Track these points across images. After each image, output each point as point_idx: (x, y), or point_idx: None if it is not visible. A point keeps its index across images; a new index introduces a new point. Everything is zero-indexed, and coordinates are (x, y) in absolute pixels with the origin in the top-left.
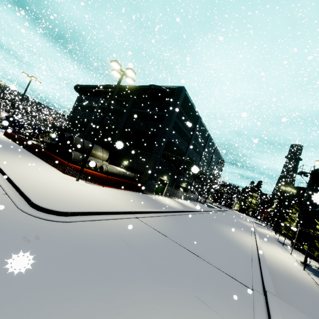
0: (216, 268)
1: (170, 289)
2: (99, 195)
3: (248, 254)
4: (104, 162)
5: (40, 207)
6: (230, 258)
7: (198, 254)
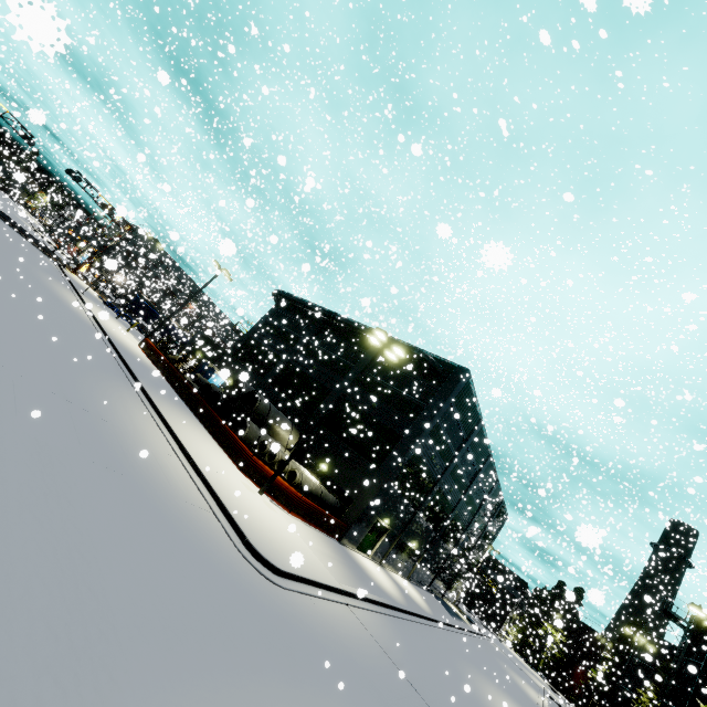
0: None
1: None
2: (295, 537)
3: None
4: (287, 453)
5: (258, 552)
6: None
7: None
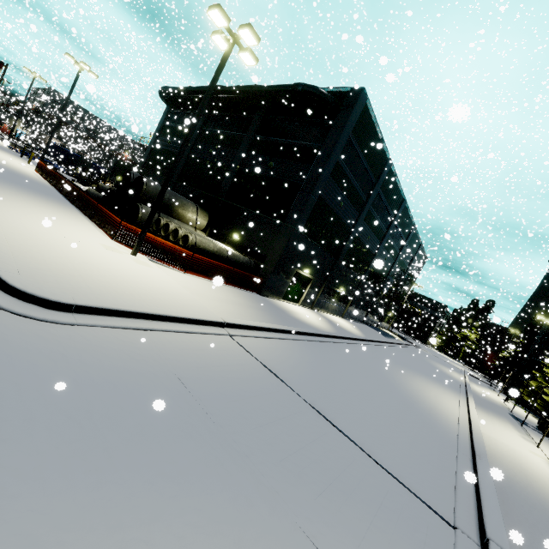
0: (376, 464)
1: (245, 512)
2: (167, 284)
3: (450, 438)
4: (199, 232)
5: (9, 285)
6: (411, 442)
7: (342, 426)
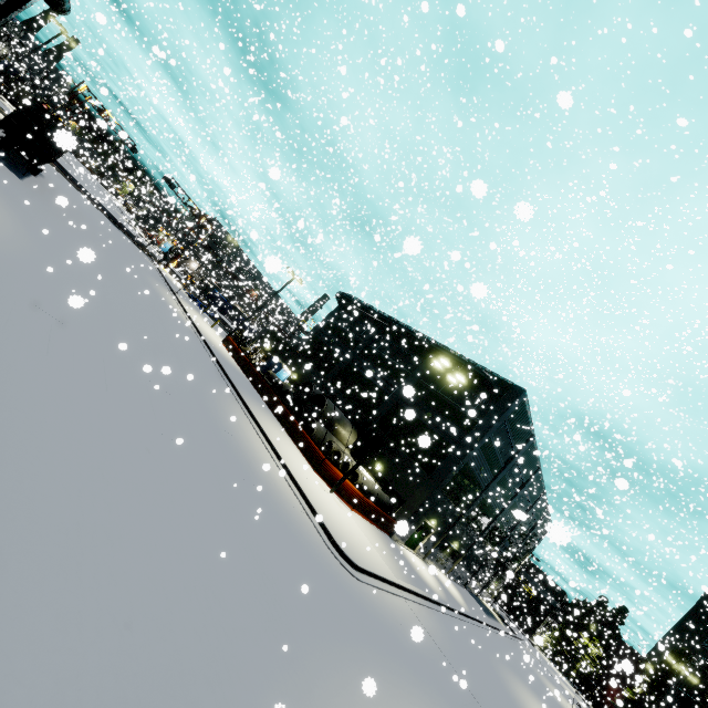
0: None
1: None
2: (361, 535)
3: None
4: (346, 450)
5: (342, 550)
6: None
7: (479, 701)
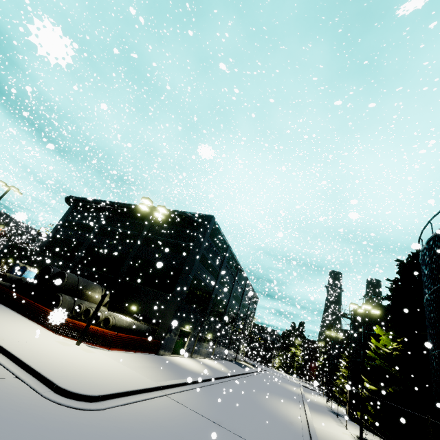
0: None
1: None
2: (114, 365)
3: (298, 433)
4: (103, 308)
5: (69, 391)
6: (280, 439)
7: (246, 437)
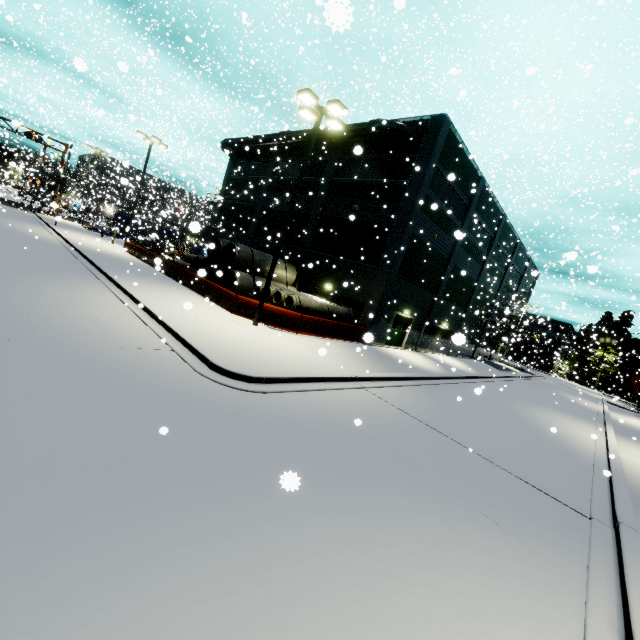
0: (517, 479)
1: (438, 498)
2: (296, 349)
3: (585, 462)
4: (290, 288)
5: (223, 369)
6: (546, 465)
7: (482, 453)
